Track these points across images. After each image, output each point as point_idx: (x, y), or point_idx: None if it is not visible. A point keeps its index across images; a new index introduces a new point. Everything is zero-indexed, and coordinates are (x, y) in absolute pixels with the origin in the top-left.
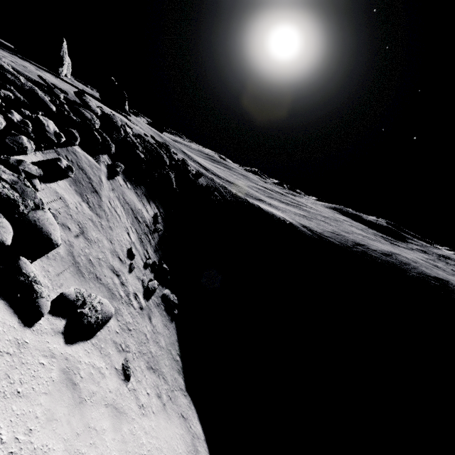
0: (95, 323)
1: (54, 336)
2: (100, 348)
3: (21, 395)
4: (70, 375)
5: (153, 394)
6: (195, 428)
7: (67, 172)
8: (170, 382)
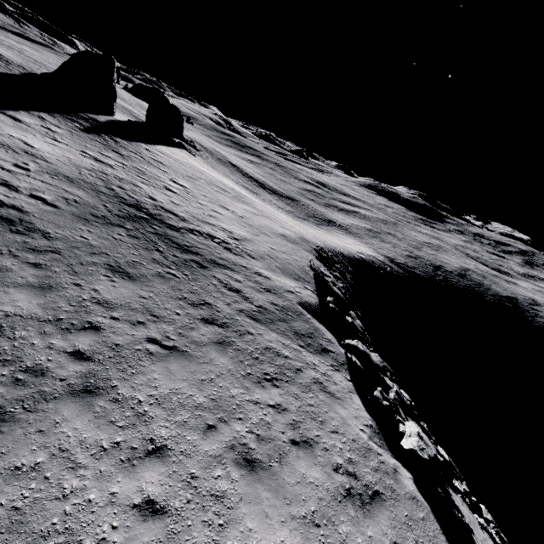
0: None
1: None
2: None
3: None
4: None
5: None
6: None
7: None
8: None
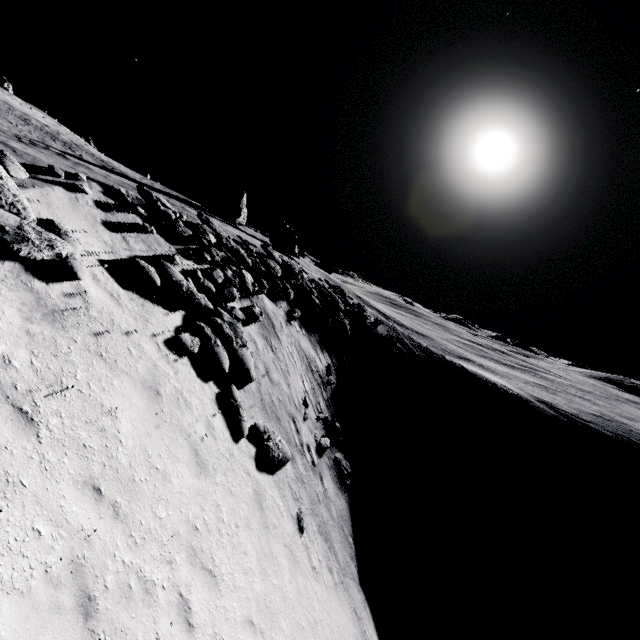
0: (277, 460)
1: (249, 458)
2: (279, 487)
3: (232, 494)
4: (259, 498)
5: (325, 564)
6: (371, 637)
7: (258, 317)
8: (341, 564)
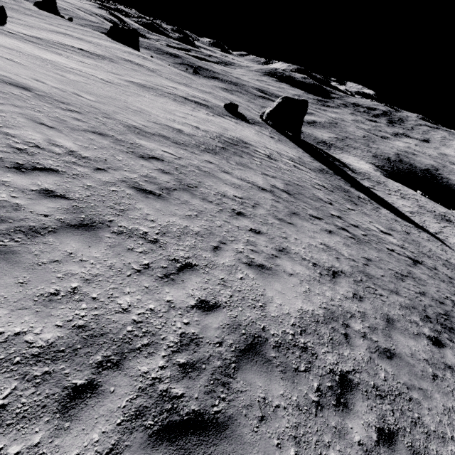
0: None
1: None
2: None
3: None
4: None
5: None
6: None
7: None
8: None
